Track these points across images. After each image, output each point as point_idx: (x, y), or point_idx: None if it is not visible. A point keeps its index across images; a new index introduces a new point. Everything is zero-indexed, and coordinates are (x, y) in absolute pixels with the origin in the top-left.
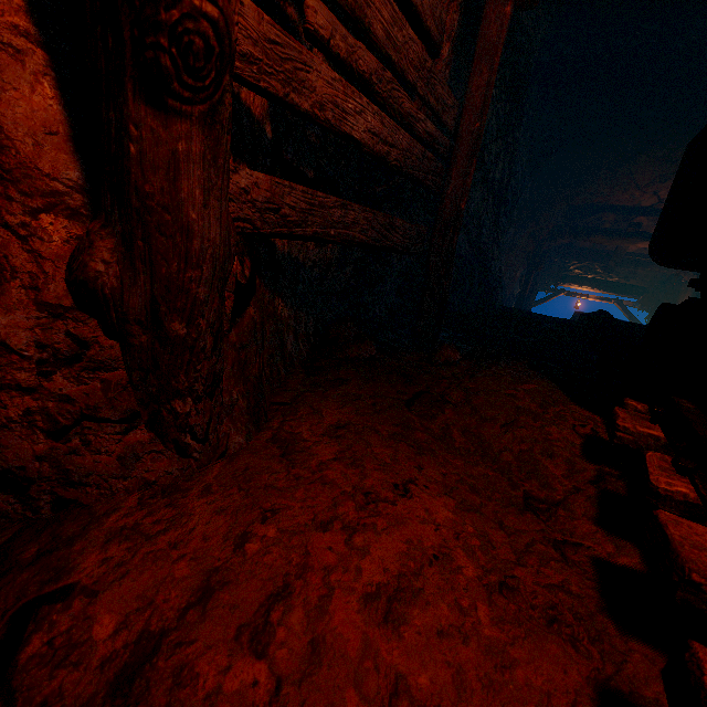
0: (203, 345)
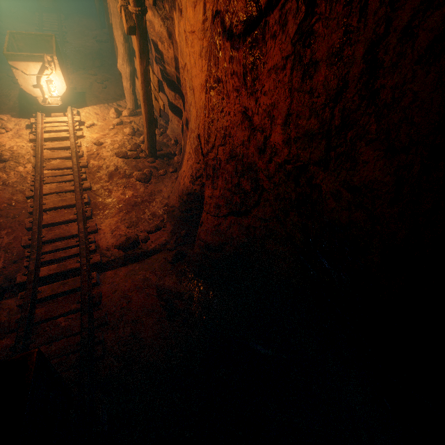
0: None
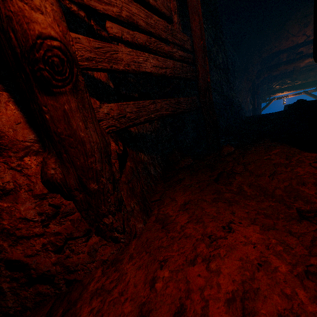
0: (107, 189)
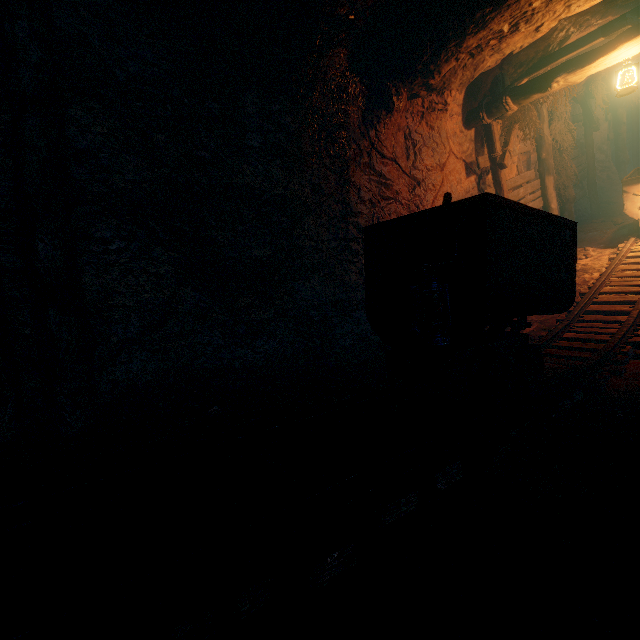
0: None
